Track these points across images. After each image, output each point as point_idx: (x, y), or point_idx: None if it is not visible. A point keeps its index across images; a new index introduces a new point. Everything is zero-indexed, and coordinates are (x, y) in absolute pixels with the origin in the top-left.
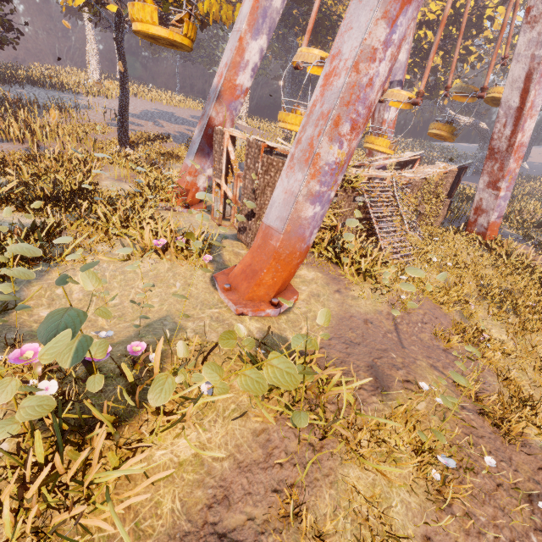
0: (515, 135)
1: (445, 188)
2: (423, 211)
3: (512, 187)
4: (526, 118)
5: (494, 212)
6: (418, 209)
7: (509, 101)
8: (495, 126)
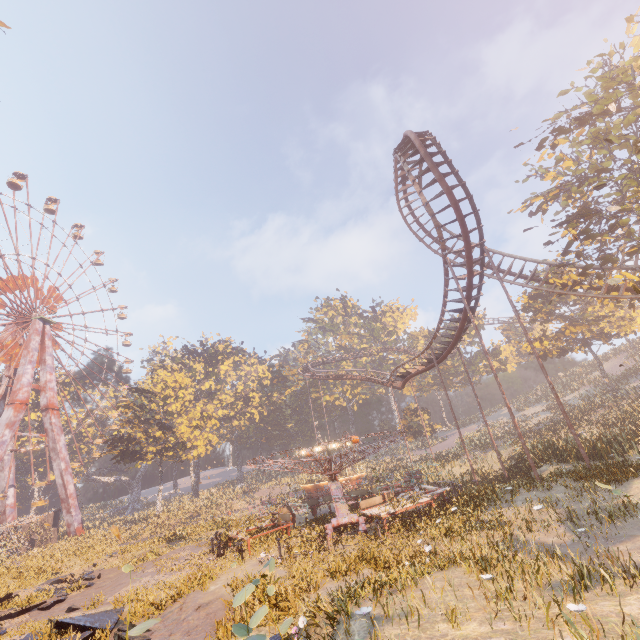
0: (67, 491)
1: (50, 523)
2: (37, 538)
3: (78, 509)
4: (68, 485)
5: (75, 522)
6: (32, 537)
7: (59, 482)
8: (59, 491)
